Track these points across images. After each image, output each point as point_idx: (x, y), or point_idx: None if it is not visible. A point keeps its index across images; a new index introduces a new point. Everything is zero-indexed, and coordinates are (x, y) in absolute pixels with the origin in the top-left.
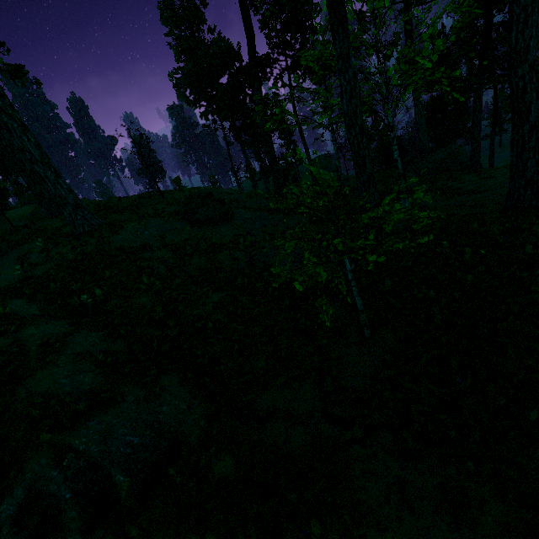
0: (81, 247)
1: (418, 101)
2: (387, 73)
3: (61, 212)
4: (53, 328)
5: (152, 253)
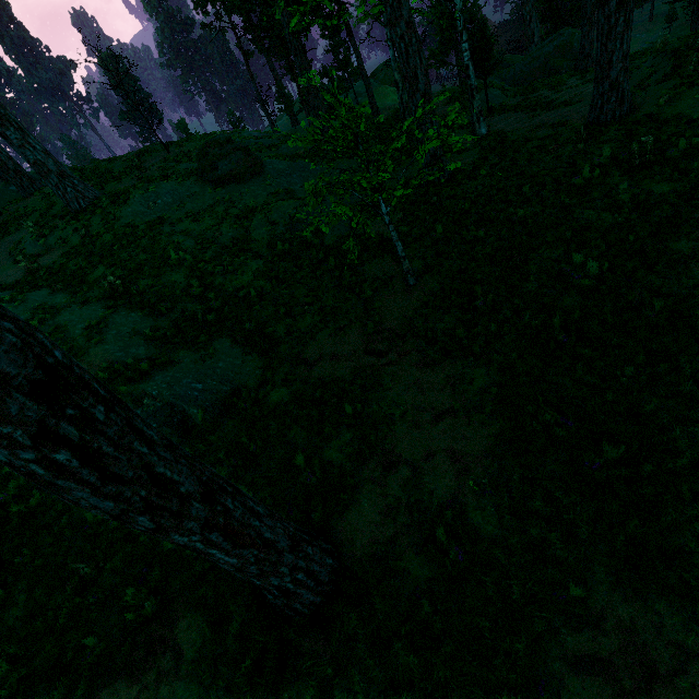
0: (84, 228)
1: None
2: None
3: (37, 188)
4: (89, 312)
5: (173, 226)
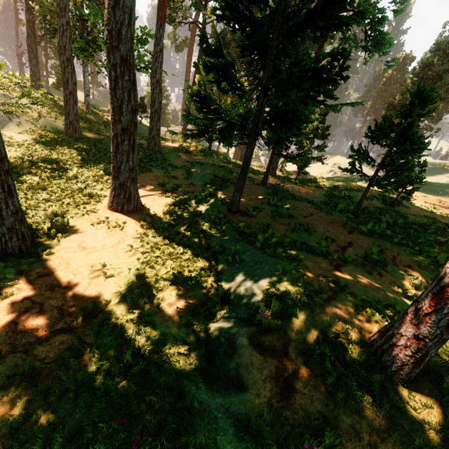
0: None
1: (186, 91)
2: (99, 40)
3: None
4: None
5: None
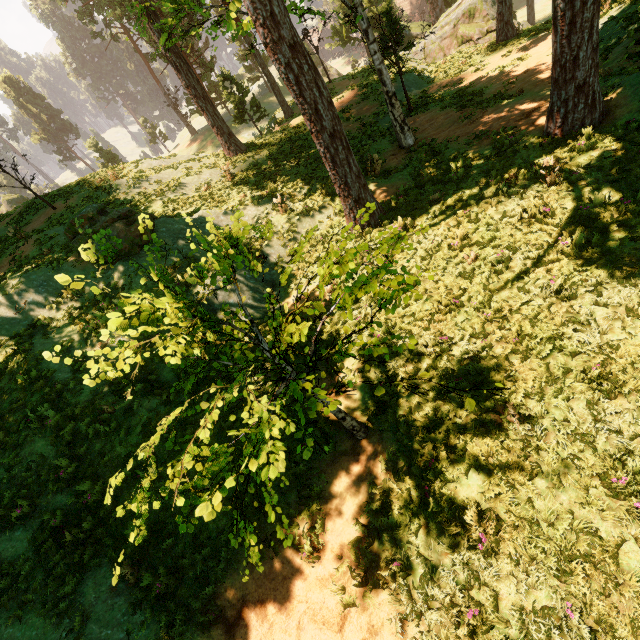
0: None
1: None
2: None
3: None
4: None
5: (47, 337)
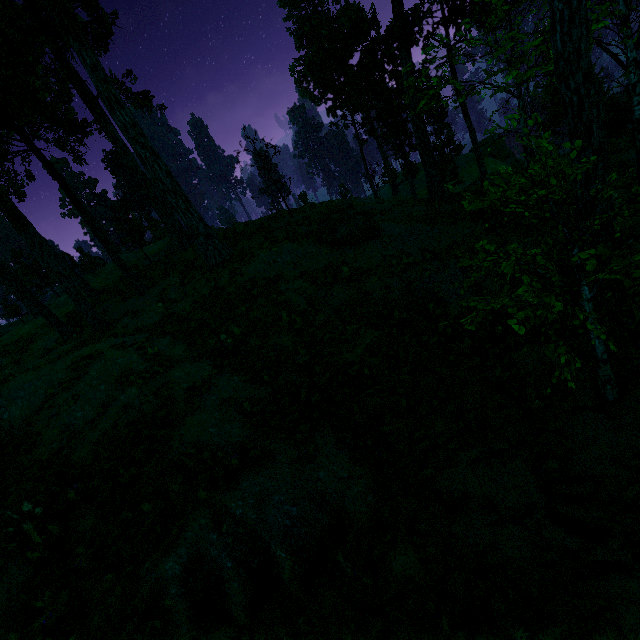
0: (214, 280)
1: None
2: None
3: (191, 244)
4: (197, 370)
5: (288, 283)
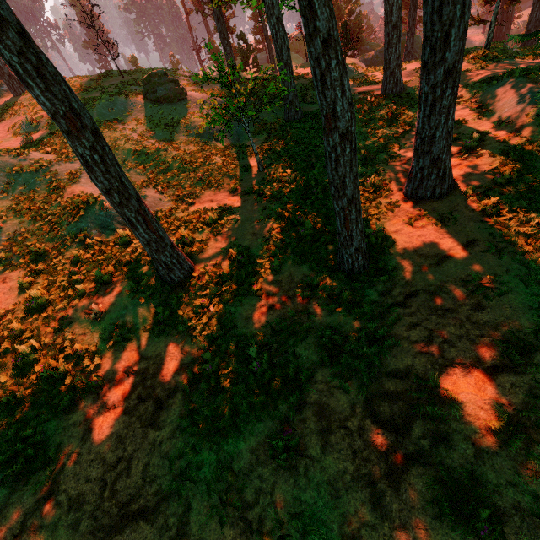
0: None
1: None
2: None
3: (24, 90)
4: (70, 166)
5: (124, 125)
